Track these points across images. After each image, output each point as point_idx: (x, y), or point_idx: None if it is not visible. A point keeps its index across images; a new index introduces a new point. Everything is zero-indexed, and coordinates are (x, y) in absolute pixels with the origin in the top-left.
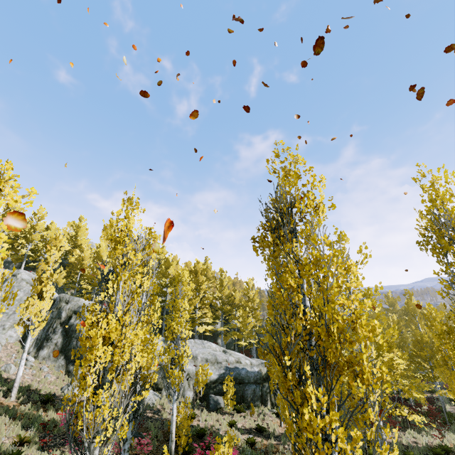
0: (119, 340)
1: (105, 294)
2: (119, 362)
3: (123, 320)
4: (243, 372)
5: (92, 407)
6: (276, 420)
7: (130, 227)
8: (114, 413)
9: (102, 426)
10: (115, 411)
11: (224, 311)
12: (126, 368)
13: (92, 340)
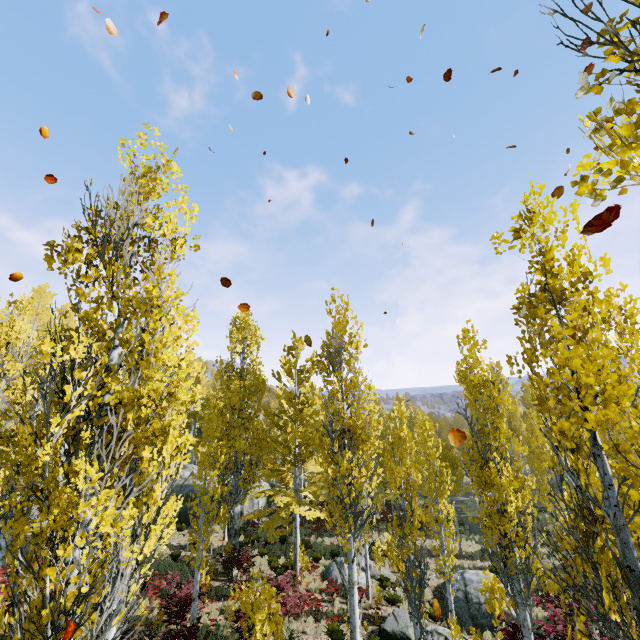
0: None
1: None
2: None
3: None
4: (198, 489)
5: None
6: (221, 535)
7: (12, 335)
8: None
9: None
10: None
11: (197, 417)
12: None
13: None
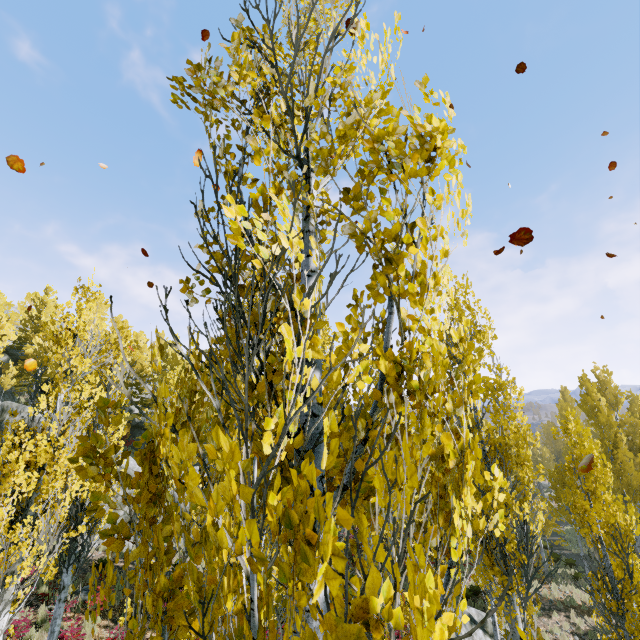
0: (50, 465)
1: (35, 409)
2: (48, 492)
3: (55, 442)
4: None
5: (4, 543)
6: None
7: (80, 325)
8: (33, 550)
9: (18, 567)
10: (35, 549)
11: None
12: (59, 499)
13: (10, 465)
